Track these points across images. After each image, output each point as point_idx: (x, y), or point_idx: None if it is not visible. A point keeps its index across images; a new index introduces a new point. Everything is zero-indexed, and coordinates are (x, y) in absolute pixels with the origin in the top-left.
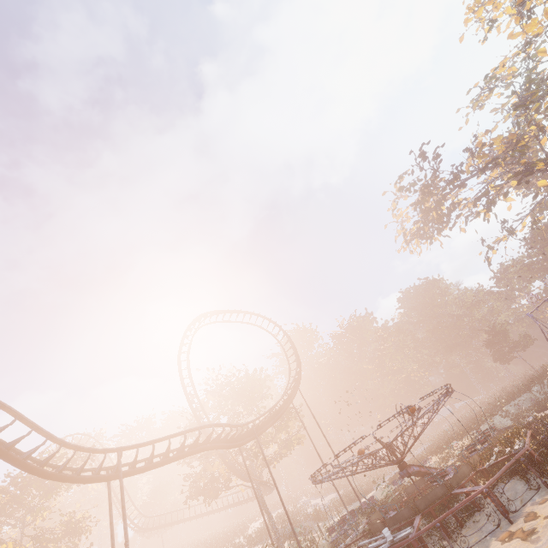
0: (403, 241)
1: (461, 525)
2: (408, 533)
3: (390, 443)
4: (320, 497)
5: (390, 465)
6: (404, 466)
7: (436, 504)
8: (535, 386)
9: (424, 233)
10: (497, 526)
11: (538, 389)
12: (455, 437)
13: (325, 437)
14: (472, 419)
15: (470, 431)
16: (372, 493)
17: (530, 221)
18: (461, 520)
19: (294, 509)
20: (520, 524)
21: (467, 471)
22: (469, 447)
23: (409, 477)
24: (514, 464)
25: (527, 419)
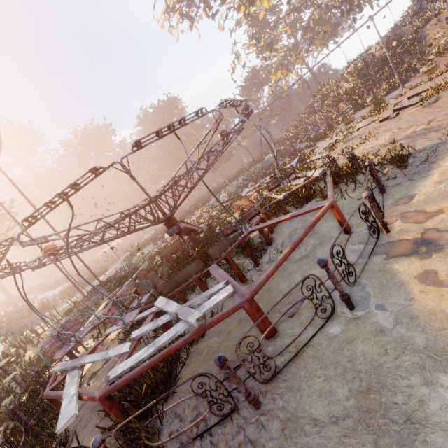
0: (165, 7)
1: (258, 263)
2: (229, 294)
3: (157, 196)
4: (50, 290)
5: (156, 224)
6: (174, 222)
7: (233, 248)
8: (239, 178)
9: (189, 5)
10: (378, 238)
11: (240, 179)
12: (186, 215)
13: (49, 224)
14: (193, 205)
15: (198, 209)
16: (108, 272)
17: (267, 43)
18: (256, 258)
19: (15, 310)
20: (410, 227)
21: (258, 208)
22: (203, 216)
23: (179, 233)
24: (308, 191)
25: (242, 193)
